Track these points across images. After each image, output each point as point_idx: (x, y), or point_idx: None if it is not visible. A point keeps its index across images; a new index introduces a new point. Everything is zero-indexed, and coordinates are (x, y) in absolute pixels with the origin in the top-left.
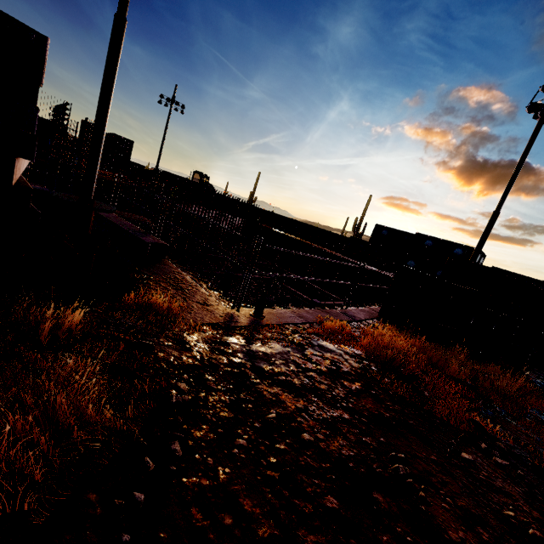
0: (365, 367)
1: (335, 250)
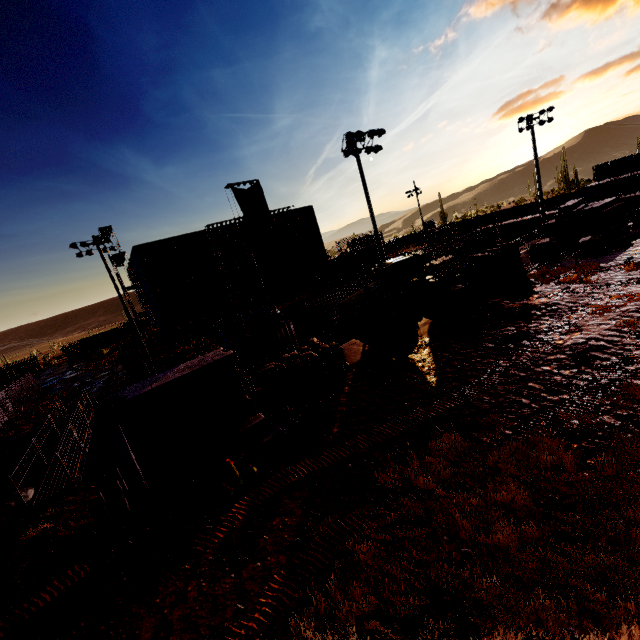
0: None
1: None
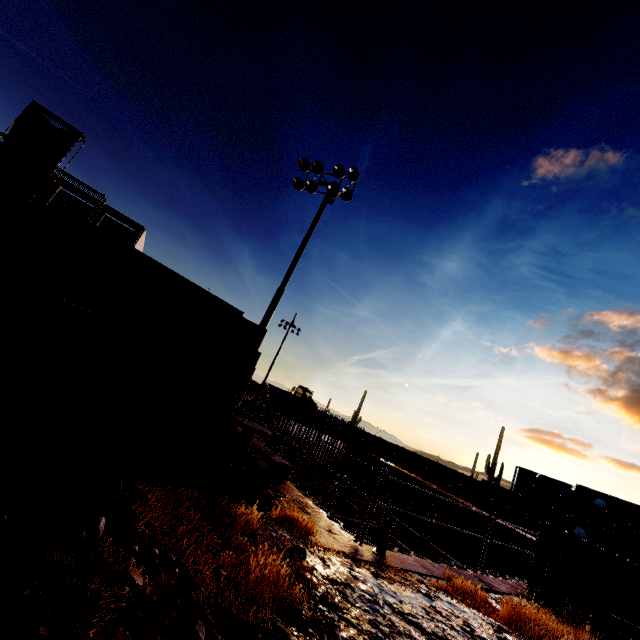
0: (504, 638)
1: (463, 497)
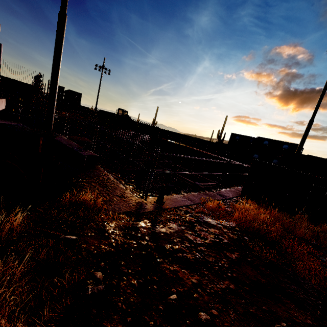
0: (239, 238)
1: (207, 150)
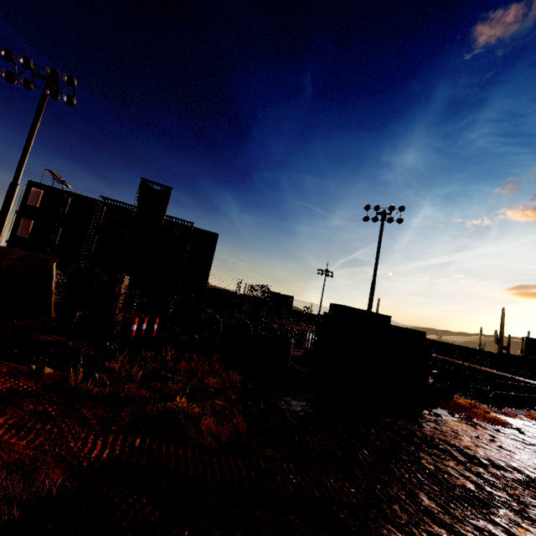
0: None
1: (486, 366)
